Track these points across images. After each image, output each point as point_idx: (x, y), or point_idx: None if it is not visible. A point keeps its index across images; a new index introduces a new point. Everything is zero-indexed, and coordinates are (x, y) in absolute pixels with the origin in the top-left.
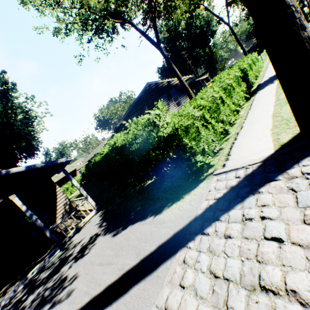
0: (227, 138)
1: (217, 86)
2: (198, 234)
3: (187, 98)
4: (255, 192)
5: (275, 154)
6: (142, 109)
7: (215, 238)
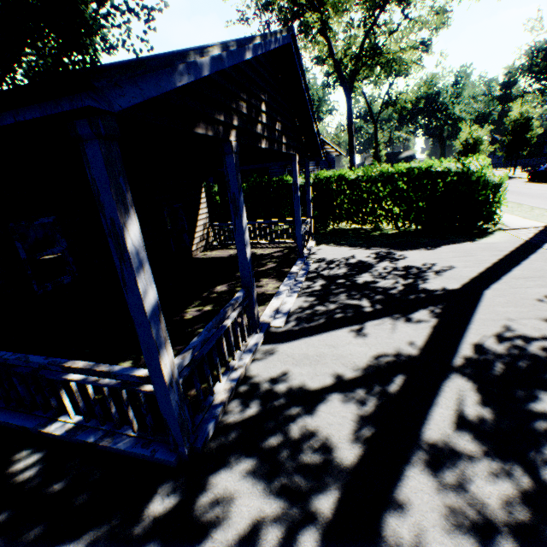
0: None
1: None
2: (545, 243)
3: None
4: None
5: None
6: None
7: None
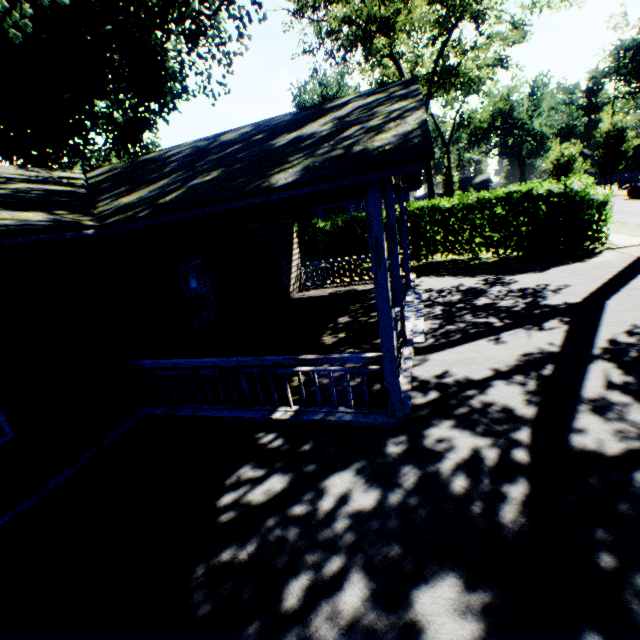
0: None
1: None
2: None
3: None
4: None
5: None
6: None
7: None
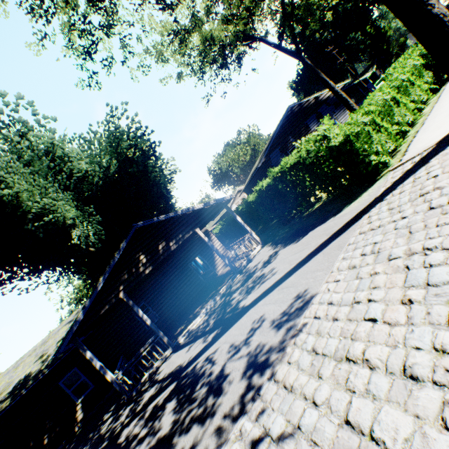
0: (406, 140)
1: (387, 87)
2: (378, 203)
3: (345, 113)
4: (426, 164)
5: (448, 134)
6: (285, 140)
7: (392, 198)
